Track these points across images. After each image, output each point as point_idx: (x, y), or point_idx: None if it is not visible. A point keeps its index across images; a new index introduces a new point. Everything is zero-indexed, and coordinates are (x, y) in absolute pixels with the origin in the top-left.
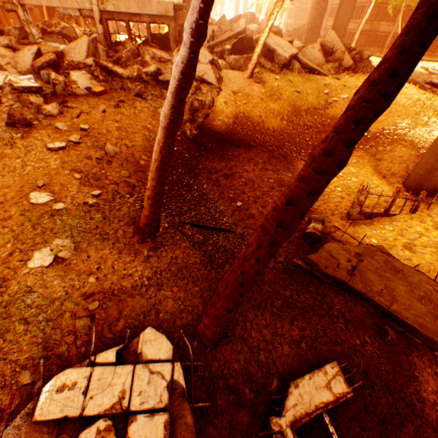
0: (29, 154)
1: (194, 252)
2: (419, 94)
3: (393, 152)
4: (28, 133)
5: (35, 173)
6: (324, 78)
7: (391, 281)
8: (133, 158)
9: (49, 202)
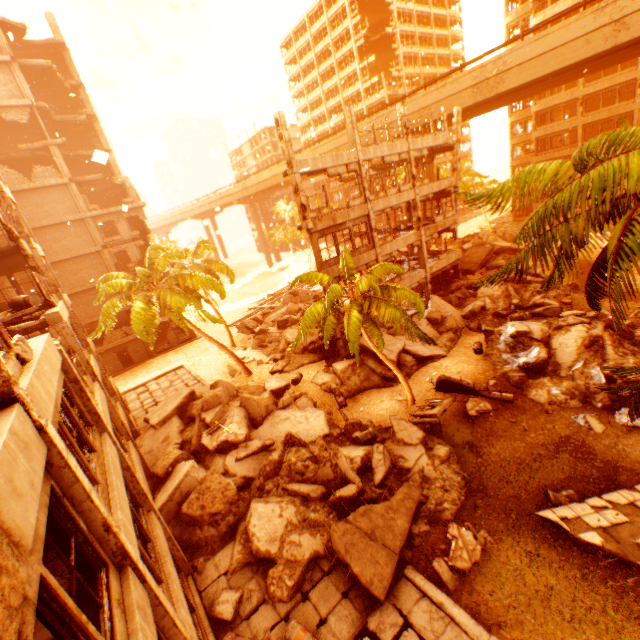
0: None
1: None
2: None
3: None
4: None
5: None
6: None
7: None
8: None
9: None
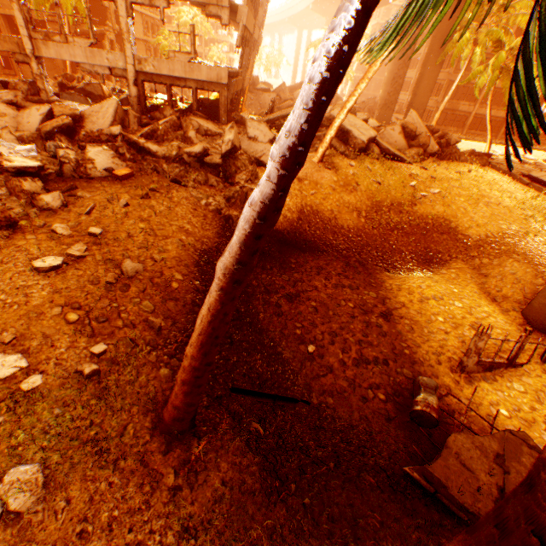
0: (1, 277)
1: (249, 459)
2: (522, 191)
3: (503, 267)
4: (9, 238)
5: (4, 315)
6: (409, 166)
7: None
8: (161, 278)
9: (17, 373)
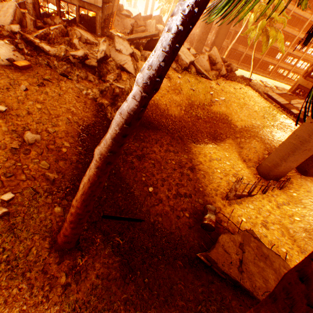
0: None
1: (113, 259)
2: (263, 102)
3: (250, 143)
4: None
5: None
6: (210, 82)
7: (264, 271)
8: (54, 145)
9: None
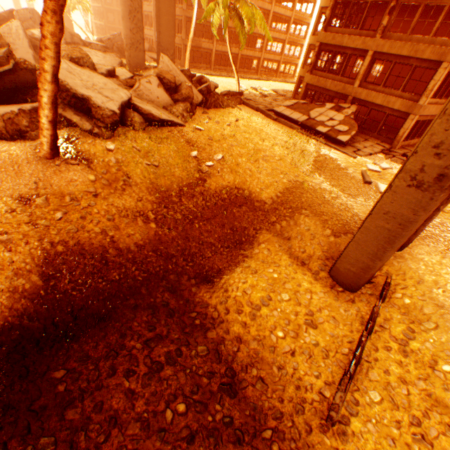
0: None
1: None
2: (280, 132)
3: (299, 225)
4: None
5: None
6: (183, 130)
7: None
8: None
9: None
